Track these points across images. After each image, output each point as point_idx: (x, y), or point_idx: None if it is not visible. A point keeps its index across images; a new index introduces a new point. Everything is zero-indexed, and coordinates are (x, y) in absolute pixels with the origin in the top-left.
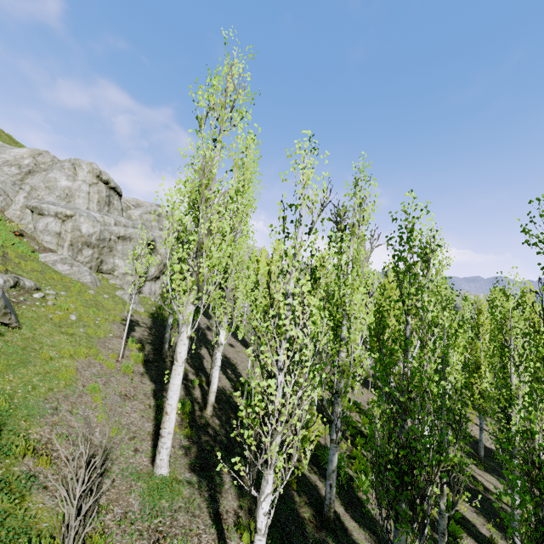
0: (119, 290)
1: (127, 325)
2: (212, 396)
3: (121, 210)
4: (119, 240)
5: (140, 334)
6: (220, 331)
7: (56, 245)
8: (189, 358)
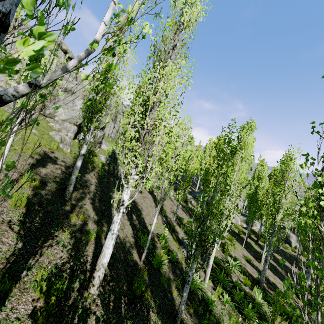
0: (53, 131)
1: (4, 157)
2: (100, 272)
3: (75, 77)
4: (62, 91)
5: (50, 171)
6: (124, 187)
7: (5, 83)
8: (98, 201)
